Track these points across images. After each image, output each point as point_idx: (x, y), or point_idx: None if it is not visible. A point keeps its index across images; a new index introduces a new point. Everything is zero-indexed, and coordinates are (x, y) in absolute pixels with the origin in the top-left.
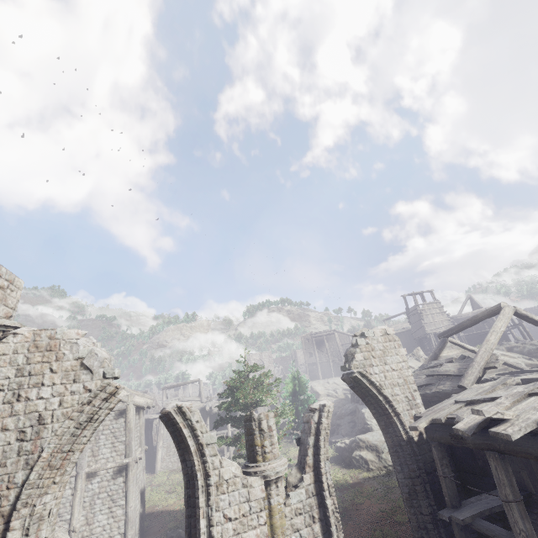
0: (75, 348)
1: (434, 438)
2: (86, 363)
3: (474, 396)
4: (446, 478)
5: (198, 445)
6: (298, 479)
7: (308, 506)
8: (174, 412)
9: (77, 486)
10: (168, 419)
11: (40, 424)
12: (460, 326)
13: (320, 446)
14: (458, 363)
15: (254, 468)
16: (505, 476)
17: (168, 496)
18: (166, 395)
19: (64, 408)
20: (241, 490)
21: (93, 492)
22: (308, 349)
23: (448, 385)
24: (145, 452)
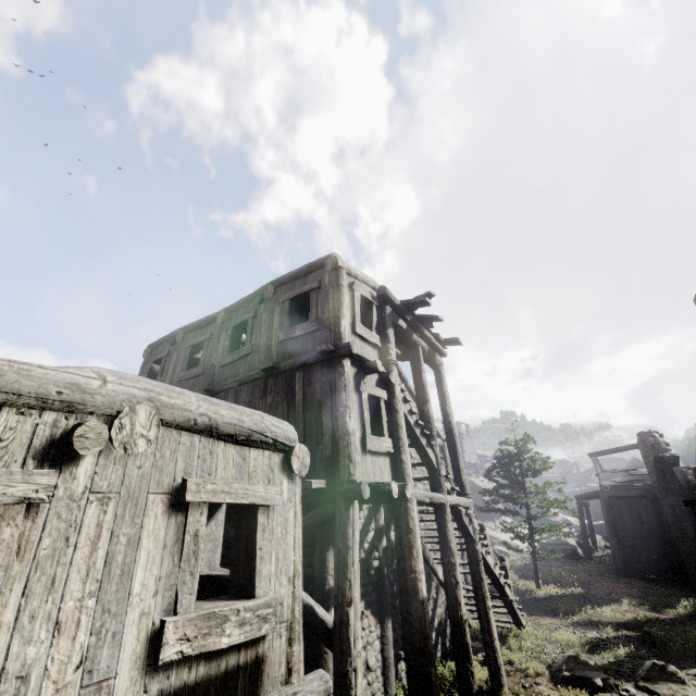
0: None
1: None
2: None
3: None
4: None
5: None
6: None
7: None
8: None
9: None
10: None
11: None
12: (617, 449)
13: None
14: None
15: None
16: None
17: None
18: None
19: None
20: None
21: None
22: None
23: None
24: None
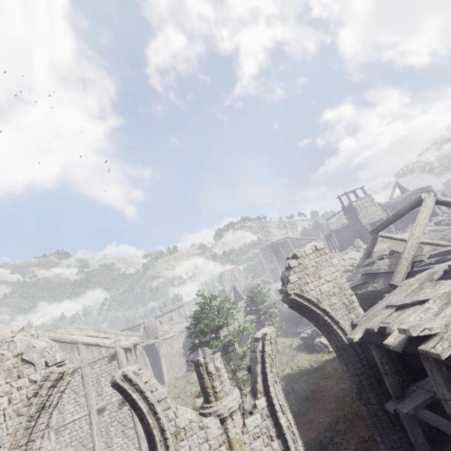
0: (12, 346)
1: (371, 341)
2: (25, 358)
3: (404, 298)
4: (388, 374)
5: (149, 405)
6: (253, 406)
7: (265, 428)
8: (121, 381)
9: (92, 421)
10: (118, 386)
11: None
12: (387, 222)
13: (267, 373)
14: (388, 260)
15: (208, 409)
16: (441, 377)
17: (175, 402)
18: (160, 322)
19: (14, 405)
20: (199, 433)
21: (106, 422)
22: (267, 258)
23: (381, 283)
24: (154, 369)
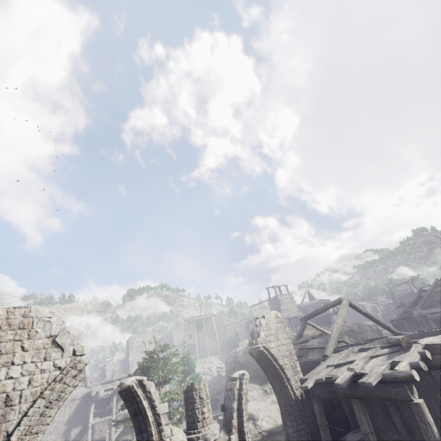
0: (48, 326)
1: (315, 395)
2: (58, 341)
3: (338, 361)
4: (324, 426)
5: (155, 415)
6: (227, 440)
7: None
8: (135, 385)
9: None
10: (128, 392)
11: (7, 406)
12: (315, 312)
13: (243, 409)
14: (319, 339)
15: (196, 434)
16: (364, 415)
17: None
18: None
19: (33, 387)
20: None
21: None
22: (189, 331)
23: (315, 355)
24: None
